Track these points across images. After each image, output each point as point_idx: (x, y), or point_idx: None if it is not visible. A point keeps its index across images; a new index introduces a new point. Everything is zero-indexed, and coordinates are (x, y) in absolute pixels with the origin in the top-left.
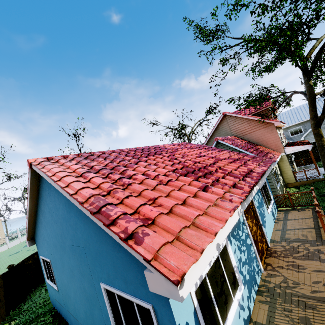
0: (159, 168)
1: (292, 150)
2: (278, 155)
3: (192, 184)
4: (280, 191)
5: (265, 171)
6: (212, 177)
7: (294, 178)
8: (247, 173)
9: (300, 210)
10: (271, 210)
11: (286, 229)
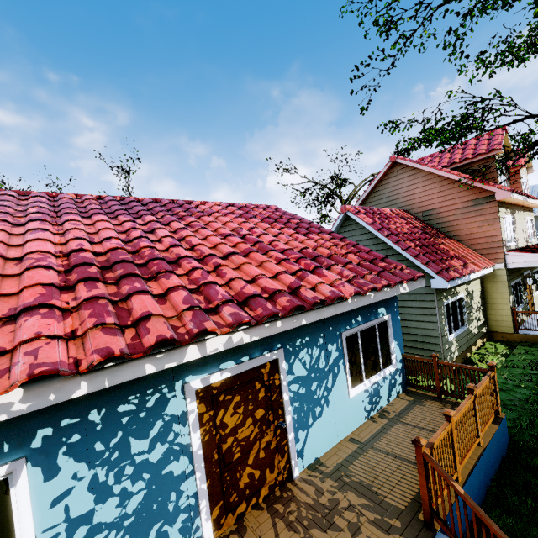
0: (43, 241)
1: (523, 261)
2: (480, 266)
3: (21, 294)
4: (455, 345)
5: (334, 299)
6: (126, 286)
7: (511, 324)
8: (258, 293)
9: (449, 406)
10: (374, 388)
11: (372, 447)
